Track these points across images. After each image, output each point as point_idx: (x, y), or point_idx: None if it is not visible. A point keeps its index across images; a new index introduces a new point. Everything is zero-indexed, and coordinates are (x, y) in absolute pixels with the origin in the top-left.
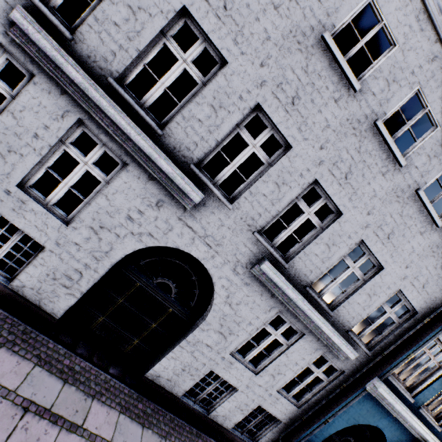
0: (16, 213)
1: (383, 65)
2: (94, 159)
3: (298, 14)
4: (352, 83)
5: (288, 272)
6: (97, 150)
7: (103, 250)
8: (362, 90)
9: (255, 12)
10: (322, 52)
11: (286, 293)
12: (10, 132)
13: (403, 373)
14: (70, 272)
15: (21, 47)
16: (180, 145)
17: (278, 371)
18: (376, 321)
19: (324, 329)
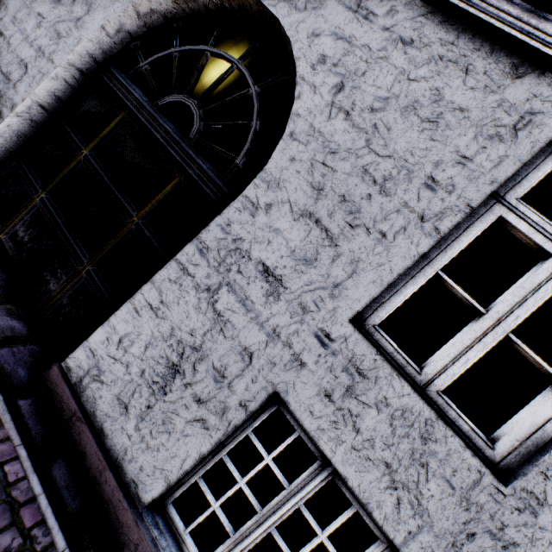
0: None
1: None
2: None
3: None
4: None
5: None
6: None
7: (74, 17)
8: None
9: None
10: None
11: None
12: None
13: None
14: (12, 68)
15: None
16: None
17: None
18: None
19: None
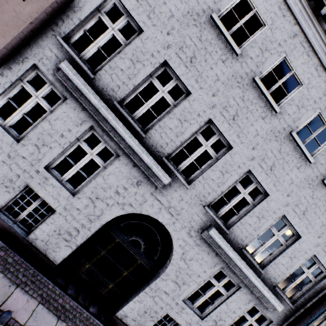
0: (40, 185)
1: (294, 96)
2: (97, 151)
3: (237, 66)
4: (274, 108)
5: (228, 237)
6: (100, 146)
7: (96, 214)
8: (281, 112)
9: (210, 64)
10: (253, 88)
11: (228, 254)
12: (45, 133)
13: (317, 322)
14: (71, 229)
15: (61, 82)
16: (156, 144)
17: (220, 318)
18: (297, 279)
19: (257, 284)
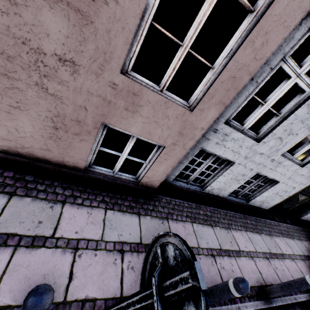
0: (271, 170)
1: None
2: None
3: None
4: None
5: None
6: None
7: None
8: None
9: None
10: None
11: None
12: (296, 121)
13: None
14: (288, 189)
15: None
16: None
17: None
18: None
19: None
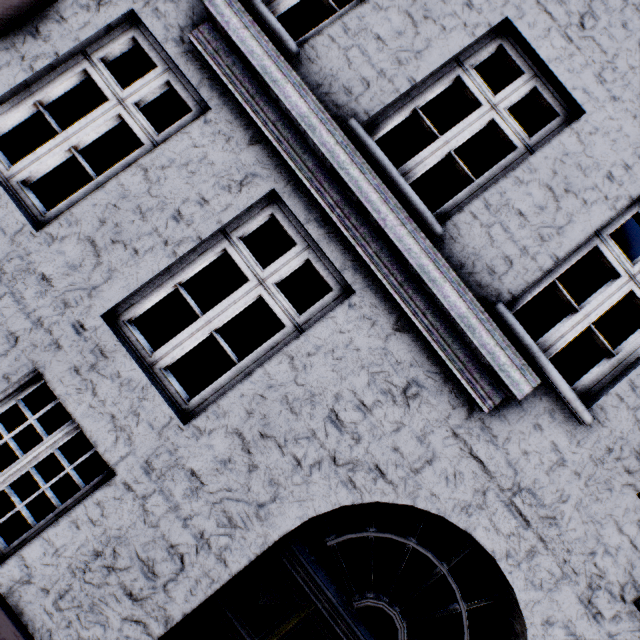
0: (79, 377)
1: None
2: (281, 274)
3: None
4: None
5: None
6: (292, 257)
7: (252, 498)
8: None
9: (638, 35)
10: None
11: None
12: (127, 205)
13: None
14: (156, 552)
15: (199, 63)
16: (474, 260)
17: None
18: None
19: None
